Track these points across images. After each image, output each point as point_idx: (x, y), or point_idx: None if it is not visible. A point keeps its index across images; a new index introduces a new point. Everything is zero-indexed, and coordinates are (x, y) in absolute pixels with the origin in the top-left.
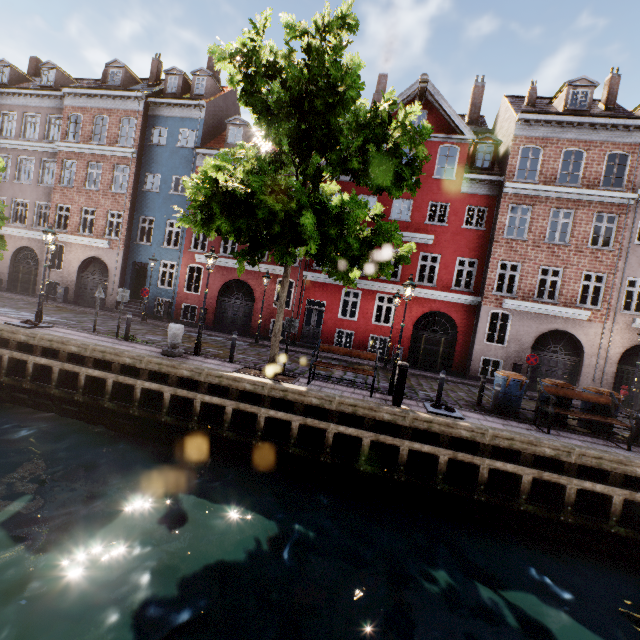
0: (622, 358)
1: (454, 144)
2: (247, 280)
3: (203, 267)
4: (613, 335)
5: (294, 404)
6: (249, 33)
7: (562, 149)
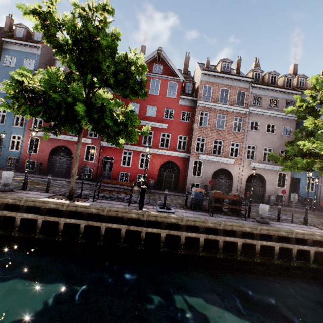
0: (247, 180)
1: (175, 81)
2: (68, 146)
3: (40, 138)
4: (243, 170)
5: (82, 214)
6: (47, 2)
7: (220, 88)
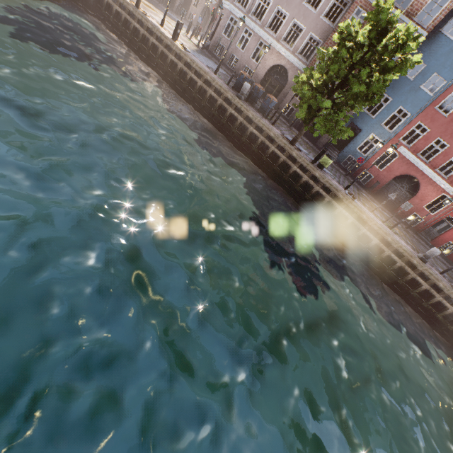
0: None
1: None
2: (421, 182)
3: (398, 155)
4: None
5: None
6: None
7: None
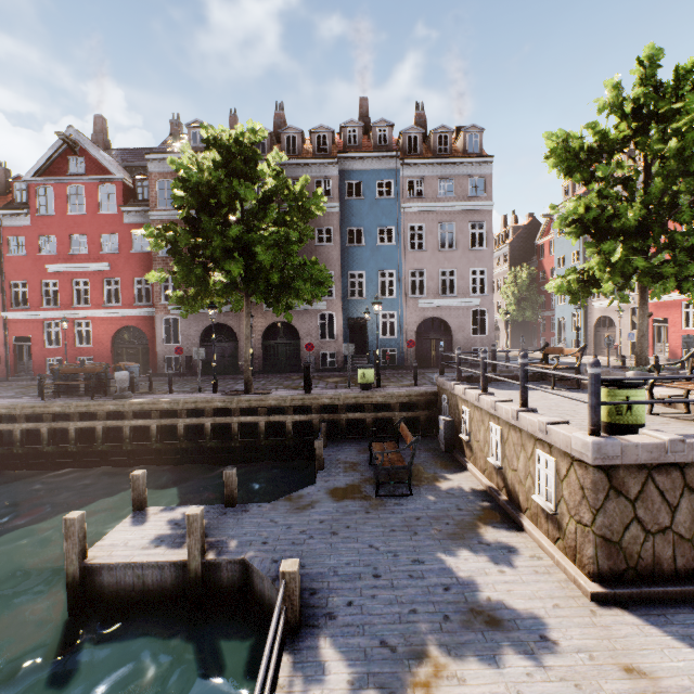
0: (268, 336)
1: (110, 183)
2: None
3: None
4: (255, 319)
5: None
6: None
7: None
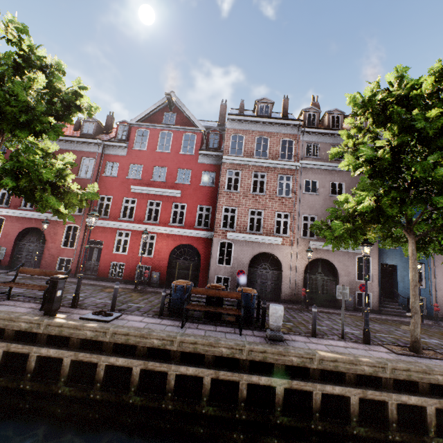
0: (307, 269)
1: (193, 133)
2: (41, 227)
3: (5, 218)
4: (299, 253)
5: None
6: None
7: (256, 136)
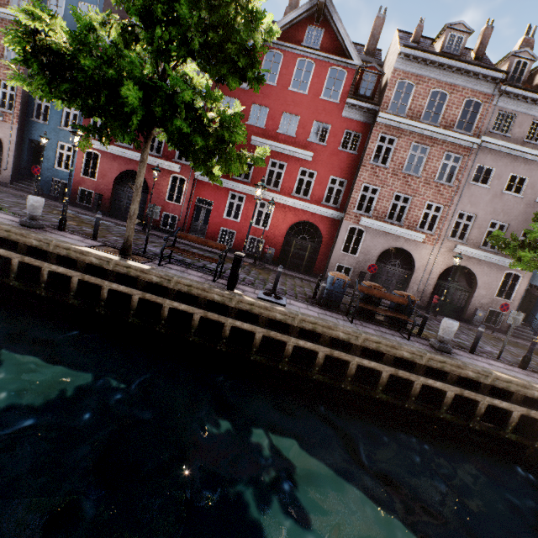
0: (442, 275)
1: (343, 68)
2: None
3: (100, 154)
4: (439, 256)
5: (137, 280)
6: None
7: (431, 89)
